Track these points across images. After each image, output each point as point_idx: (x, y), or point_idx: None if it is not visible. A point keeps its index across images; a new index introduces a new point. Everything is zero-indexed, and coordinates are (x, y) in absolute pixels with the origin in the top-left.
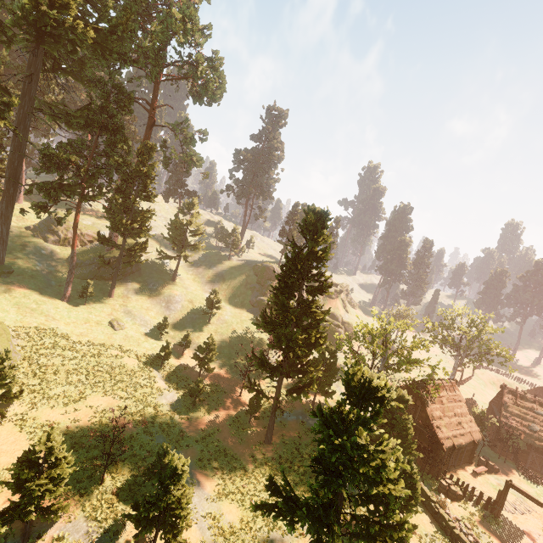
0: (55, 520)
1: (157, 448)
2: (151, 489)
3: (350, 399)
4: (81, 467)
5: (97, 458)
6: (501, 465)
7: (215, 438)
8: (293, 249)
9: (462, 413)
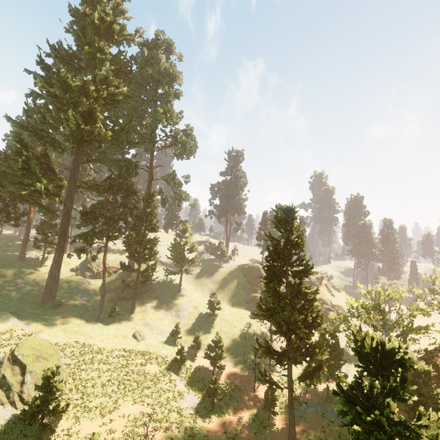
0: None
1: None
2: None
3: (367, 370)
4: None
5: None
6: None
7: None
8: (271, 242)
9: None
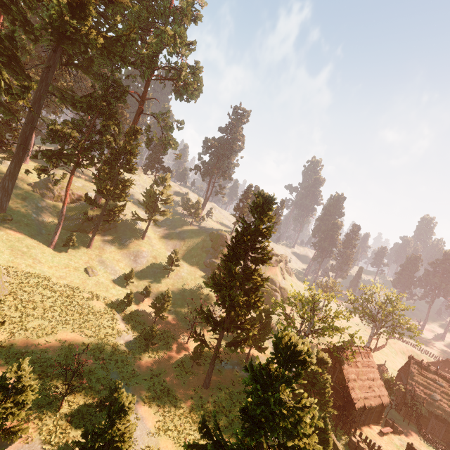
0: (14, 440)
1: (110, 383)
2: (100, 420)
3: (278, 358)
4: (43, 394)
5: (58, 388)
6: (405, 427)
7: (161, 378)
8: (243, 224)
9: (374, 378)
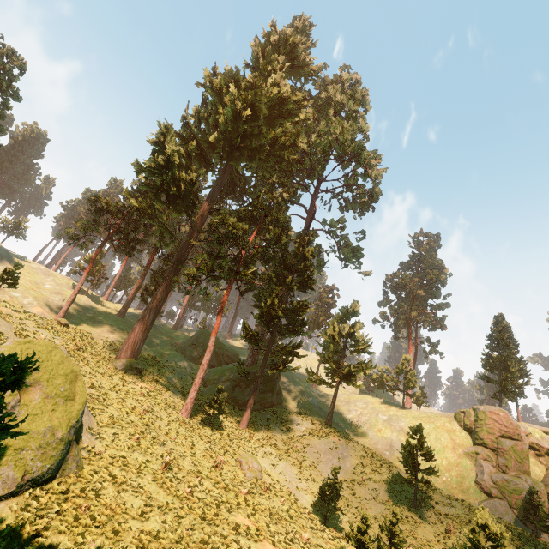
0: None
1: None
2: None
3: None
4: None
5: None
6: None
7: None
8: None
9: None
